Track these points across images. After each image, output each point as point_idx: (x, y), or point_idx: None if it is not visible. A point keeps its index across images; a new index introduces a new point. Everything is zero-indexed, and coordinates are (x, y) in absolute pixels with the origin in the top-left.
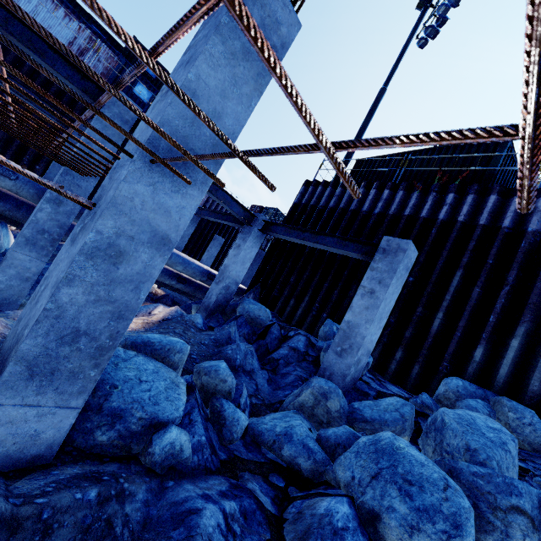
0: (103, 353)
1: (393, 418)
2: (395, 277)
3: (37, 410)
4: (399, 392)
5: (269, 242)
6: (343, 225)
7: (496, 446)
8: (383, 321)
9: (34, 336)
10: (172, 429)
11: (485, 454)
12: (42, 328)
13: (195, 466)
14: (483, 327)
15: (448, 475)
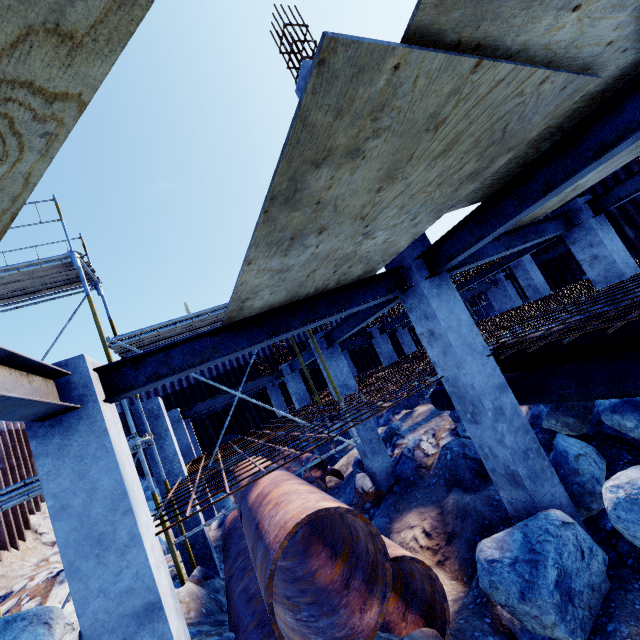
0: None
1: None
2: None
3: None
4: None
5: (462, 275)
6: None
7: None
8: None
9: None
10: None
11: None
12: None
13: None
14: None
15: None
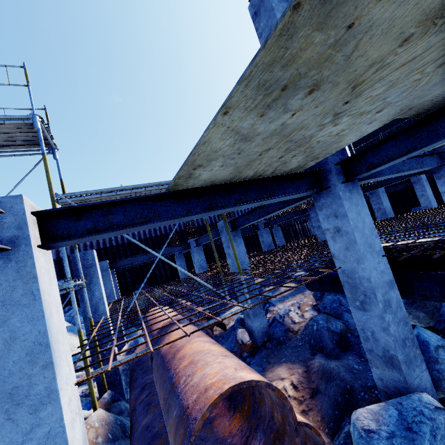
0: None
1: None
2: (425, 187)
3: None
4: None
5: None
6: None
7: None
8: (433, 198)
9: None
10: None
11: None
12: None
13: None
14: None
15: None
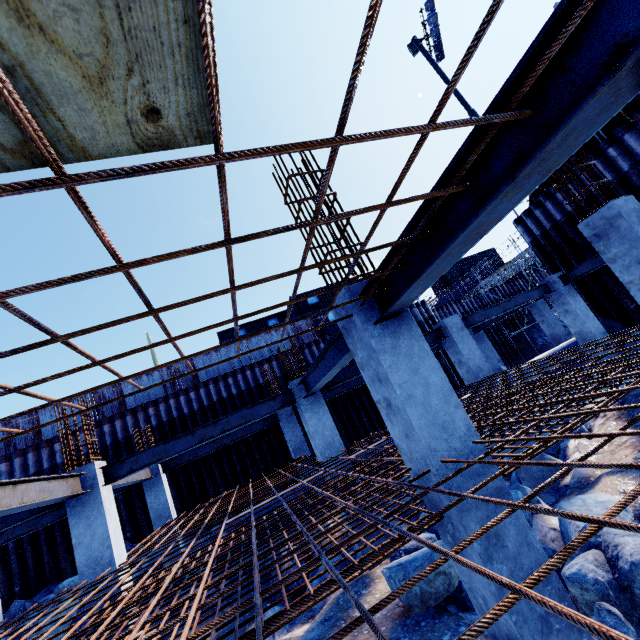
0: None
1: None
2: None
3: None
4: None
5: (493, 288)
6: None
7: None
8: None
9: None
10: None
11: None
12: None
13: None
14: None
15: None
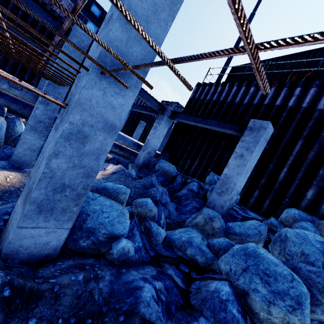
0: (80, 197)
1: (253, 233)
2: (257, 146)
3: (46, 230)
4: (256, 216)
5: (173, 124)
6: (222, 112)
7: (321, 253)
8: (248, 174)
9: (39, 189)
10: (123, 240)
11: (314, 257)
12: (43, 184)
13: (137, 260)
14: (314, 177)
15: (291, 271)
